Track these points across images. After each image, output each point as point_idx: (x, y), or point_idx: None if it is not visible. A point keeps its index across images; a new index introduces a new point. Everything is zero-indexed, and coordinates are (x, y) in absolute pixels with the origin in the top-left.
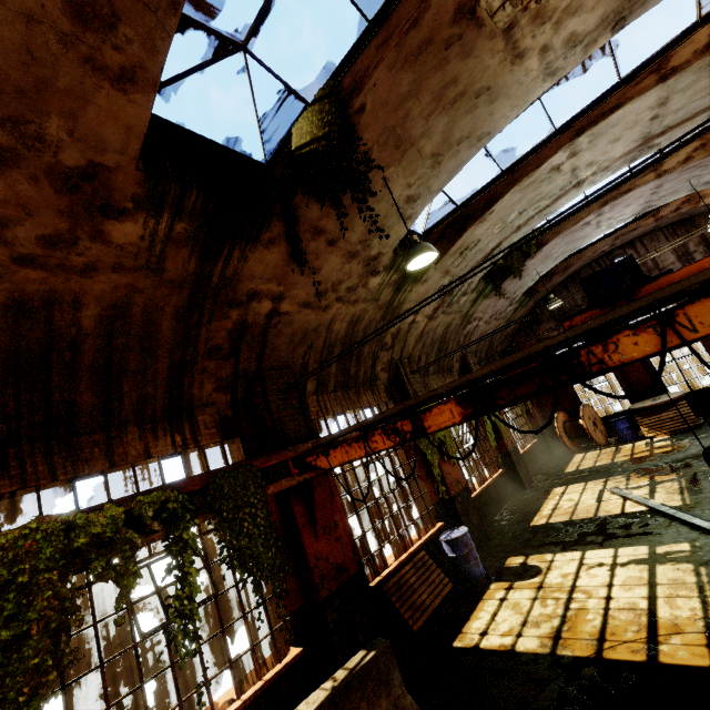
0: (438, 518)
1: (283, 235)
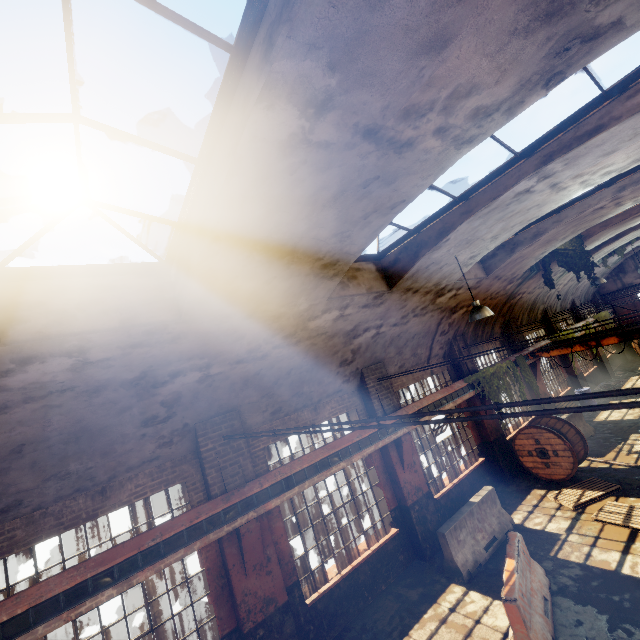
0: (568, 385)
1: (538, 274)
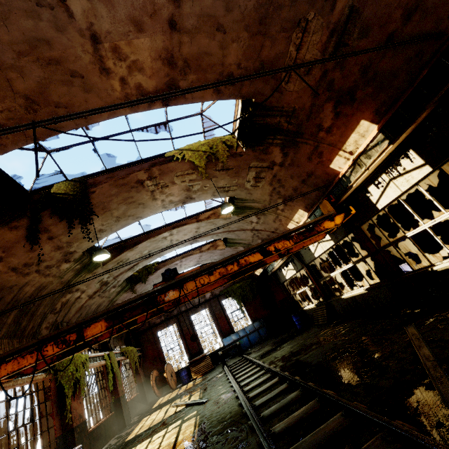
0: None
1: (25, 226)
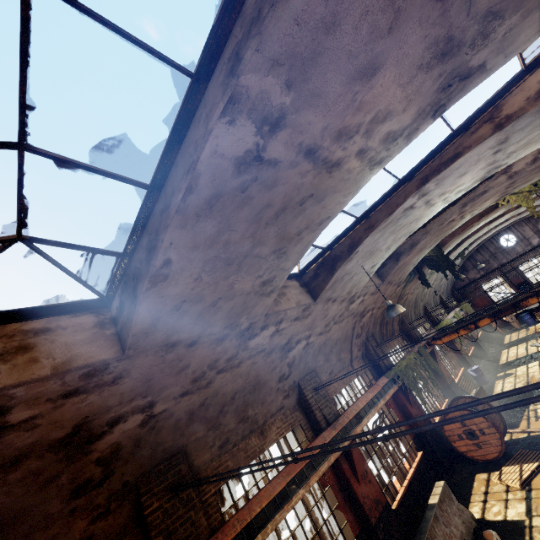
0: (461, 366)
1: (415, 277)
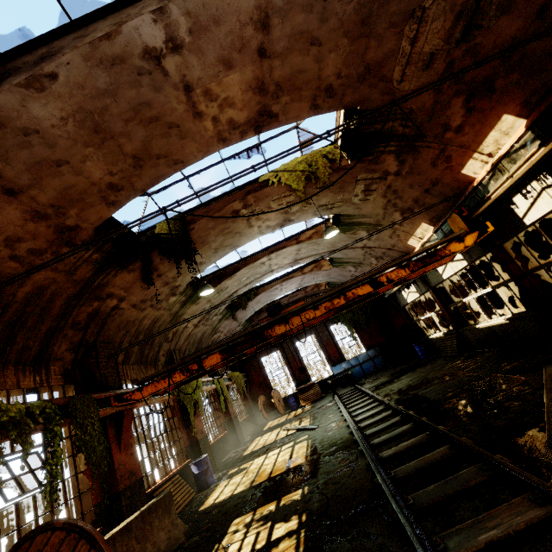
0: (188, 456)
1: (139, 268)
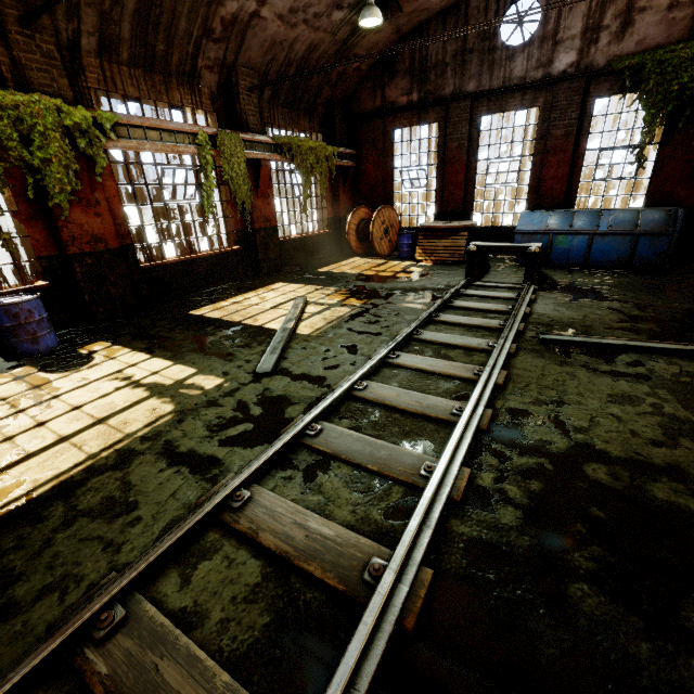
0: (45, 277)
1: None
